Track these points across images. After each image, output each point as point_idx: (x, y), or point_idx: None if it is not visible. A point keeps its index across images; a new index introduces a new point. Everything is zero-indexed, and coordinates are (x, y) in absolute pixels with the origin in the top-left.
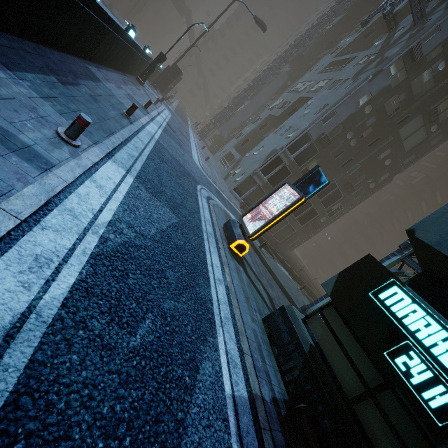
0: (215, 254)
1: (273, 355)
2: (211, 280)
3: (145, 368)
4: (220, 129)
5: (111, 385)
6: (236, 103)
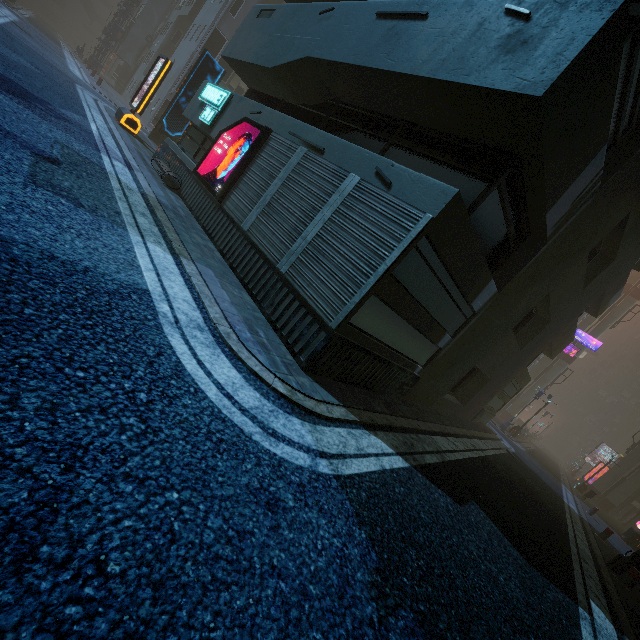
0: (97, 114)
1: (157, 165)
2: (87, 112)
3: (22, 81)
4: (118, 51)
5: (0, 68)
6: (129, 3)
